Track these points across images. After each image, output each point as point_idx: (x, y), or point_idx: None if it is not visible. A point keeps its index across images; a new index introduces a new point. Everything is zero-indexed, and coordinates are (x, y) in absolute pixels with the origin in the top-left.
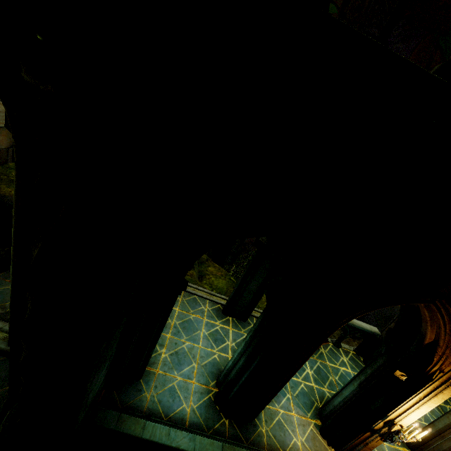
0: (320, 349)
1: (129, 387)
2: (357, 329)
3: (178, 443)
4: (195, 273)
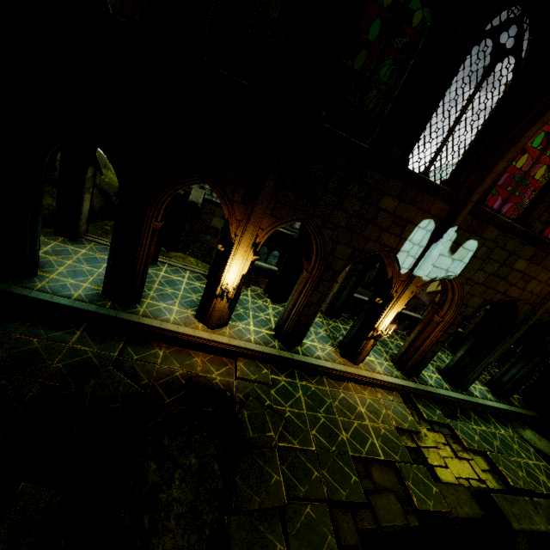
0: None
1: (23, 279)
2: (259, 269)
3: (59, 301)
4: None
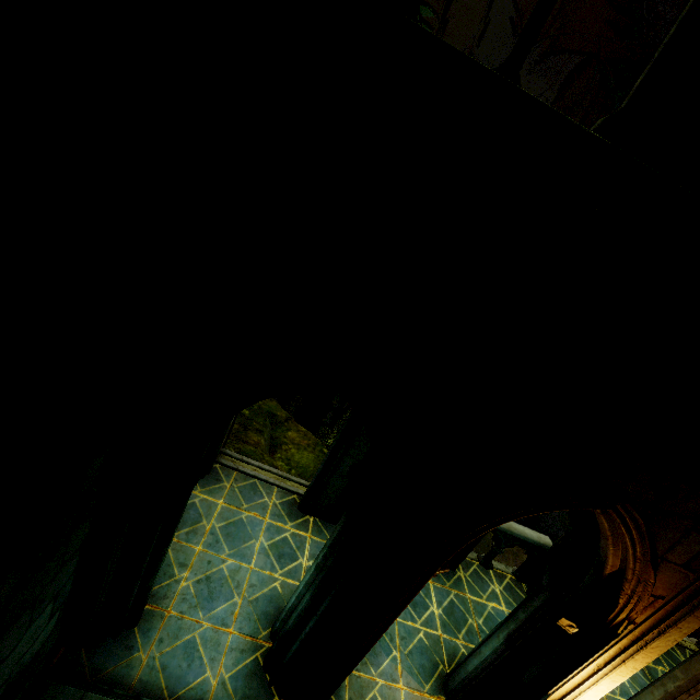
0: (457, 572)
1: (111, 642)
2: (518, 539)
3: None
4: (264, 441)
